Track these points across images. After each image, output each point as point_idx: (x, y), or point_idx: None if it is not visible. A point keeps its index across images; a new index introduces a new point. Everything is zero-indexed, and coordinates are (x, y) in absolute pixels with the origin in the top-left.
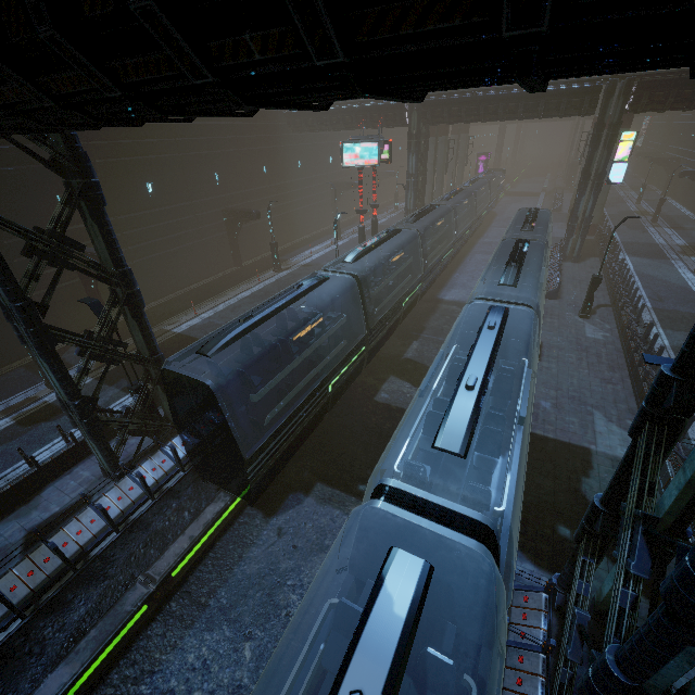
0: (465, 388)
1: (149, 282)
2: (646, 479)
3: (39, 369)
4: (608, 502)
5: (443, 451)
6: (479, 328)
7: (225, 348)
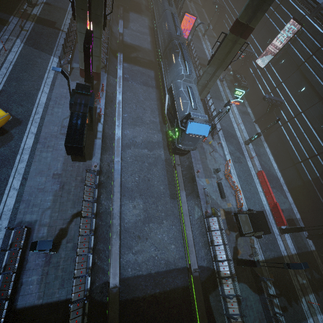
0: None
1: None
2: None
3: None
4: None
5: None
6: None
7: None
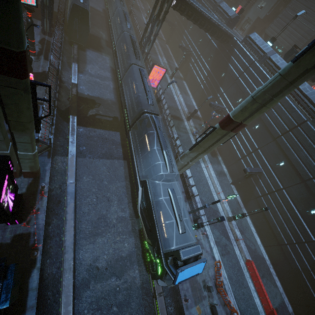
0: (128, 22)
1: None
2: (145, 34)
3: None
4: (141, 41)
5: (129, 28)
6: (124, 14)
7: (84, 2)
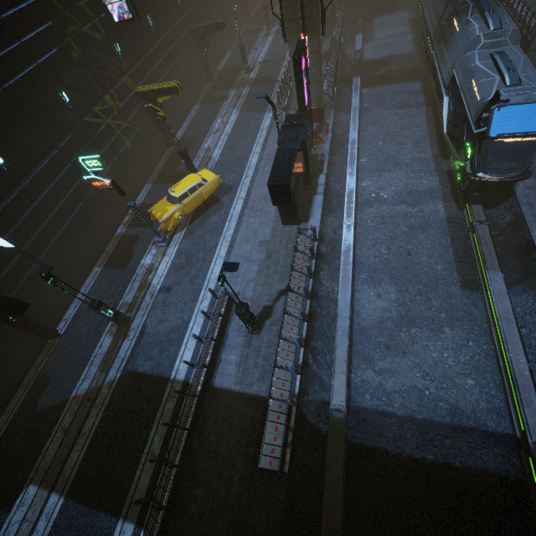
0: None
1: (248, 2)
2: None
3: (266, 20)
4: None
5: None
6: None
7: None
